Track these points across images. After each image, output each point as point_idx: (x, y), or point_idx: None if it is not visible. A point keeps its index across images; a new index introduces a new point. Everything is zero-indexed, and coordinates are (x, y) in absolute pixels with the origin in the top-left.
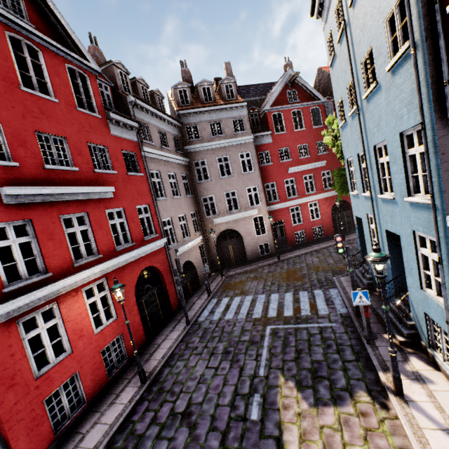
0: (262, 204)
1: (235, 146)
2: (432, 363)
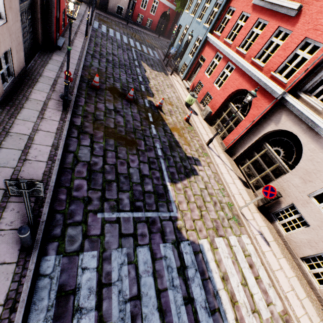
0: None
1: None
2: (178, 75)
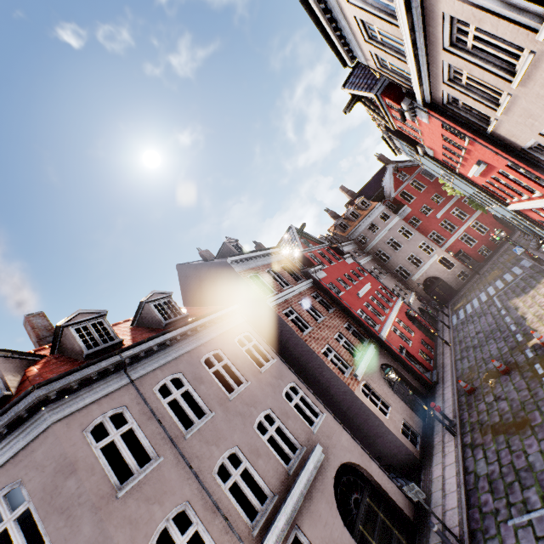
0: (436, 249)
1: (391, 229)
2: None
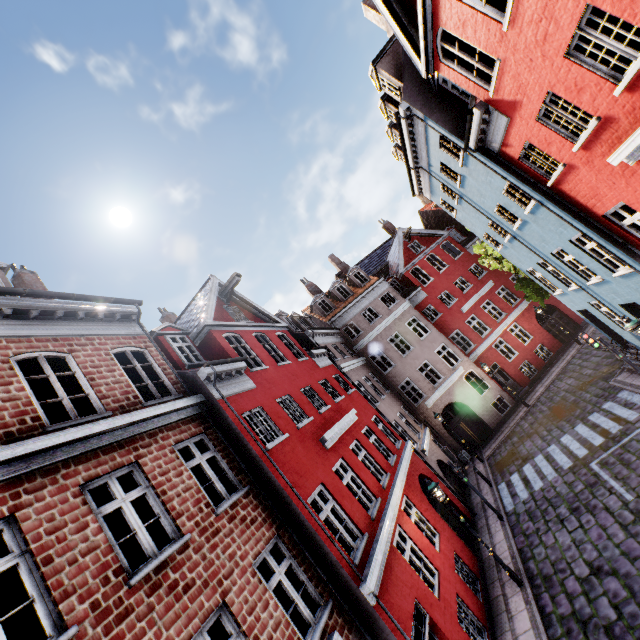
0: (461, 358)
1: (397, 319)
2: None
